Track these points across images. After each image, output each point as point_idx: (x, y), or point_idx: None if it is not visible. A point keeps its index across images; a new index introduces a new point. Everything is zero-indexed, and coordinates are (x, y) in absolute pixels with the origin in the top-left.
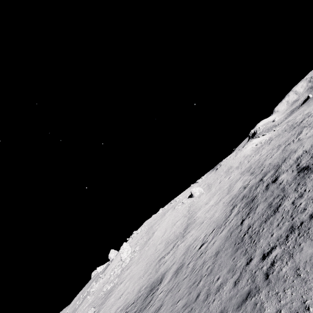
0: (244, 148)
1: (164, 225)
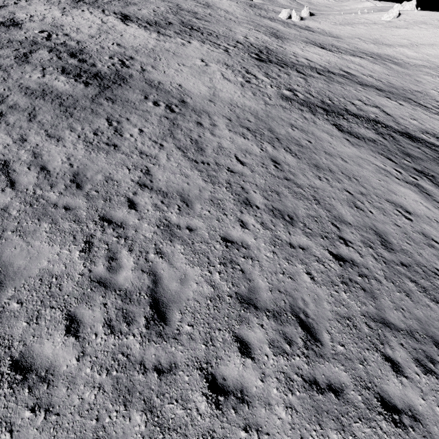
0: None
1: (413, 32)
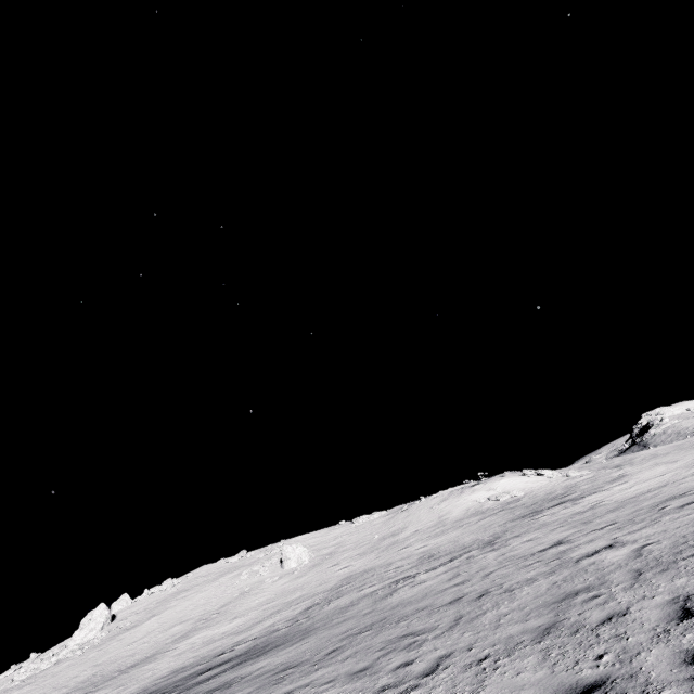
0: (470, 490)
1: (178, 608)
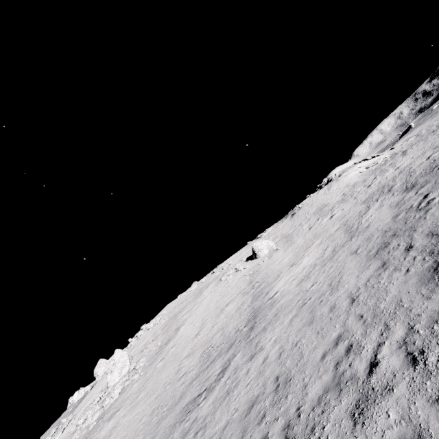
0: (342, 176)
1: (199, 312)
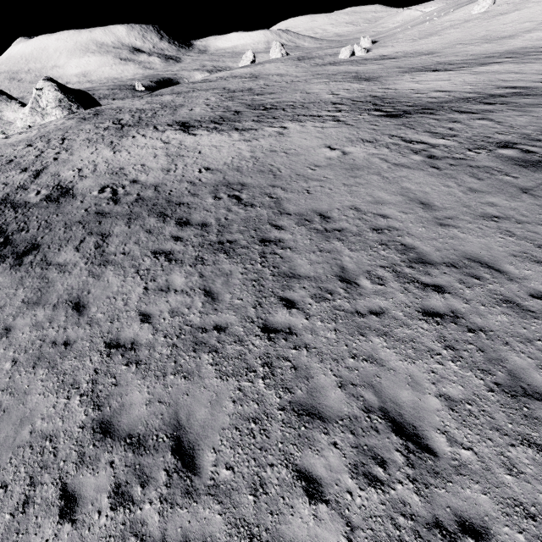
0: None
1: (531, 11)
